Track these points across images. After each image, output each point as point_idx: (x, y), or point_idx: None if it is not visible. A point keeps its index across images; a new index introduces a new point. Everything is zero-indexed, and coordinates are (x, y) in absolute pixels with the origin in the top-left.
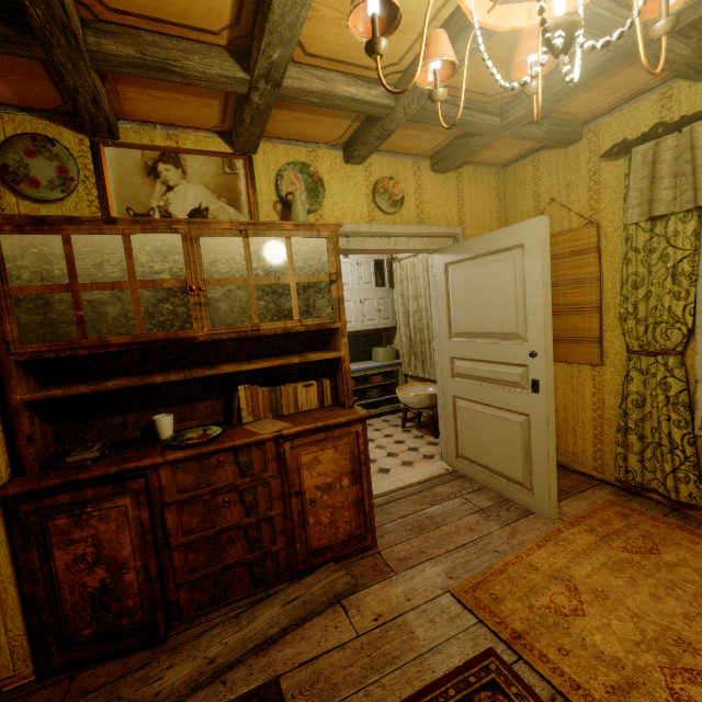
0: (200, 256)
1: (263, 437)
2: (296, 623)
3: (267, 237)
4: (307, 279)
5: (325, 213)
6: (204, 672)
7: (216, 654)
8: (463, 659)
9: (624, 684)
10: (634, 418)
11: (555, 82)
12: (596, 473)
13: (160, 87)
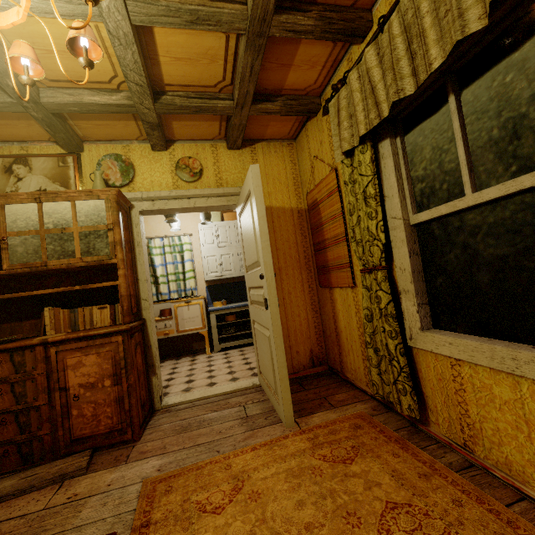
0: (4, 217)
1: (31, 342)
2: (14, 494)
3: (56, 202)
4: (88, 228)
5: (136, 186)
6: None
7: None
8: None
9: None
10: (368, 332)
11: (239, 67)
12: (368, 389)
13: None
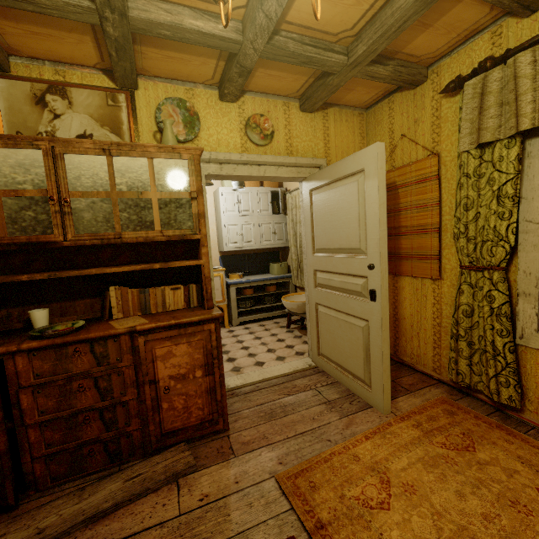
0: (64, 170)
1: (117, 331)
2: (130, 499)
3: (130, 157)
4: (169, 195)
5: (201, 143)
6: None
7: (48, 525)
8: None
9: None
10: (464, 326)
11: (387, 17)
12: (434, 373)
13: (30, 21)
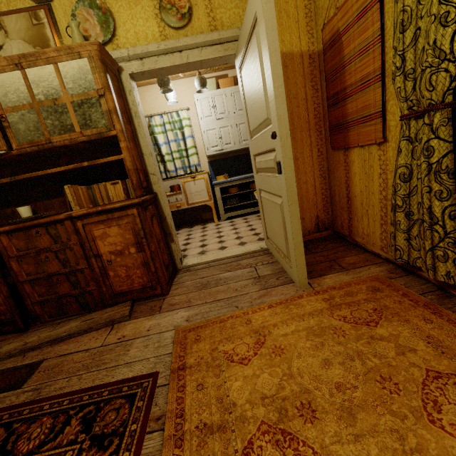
0: None
1: (59, 217)
2: (79, 332)
3: (38, 66)
4: (79, 97)
5: (120, 41)
6: (17, 349)
7: (31, 341)
8: (136, 375)
9: (216, 426)
10: (401, 194)
11: None
12: (382, 252)
13: None
